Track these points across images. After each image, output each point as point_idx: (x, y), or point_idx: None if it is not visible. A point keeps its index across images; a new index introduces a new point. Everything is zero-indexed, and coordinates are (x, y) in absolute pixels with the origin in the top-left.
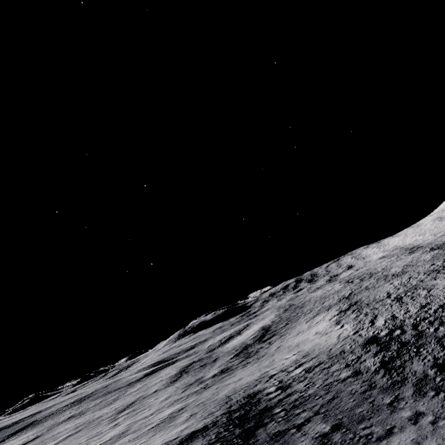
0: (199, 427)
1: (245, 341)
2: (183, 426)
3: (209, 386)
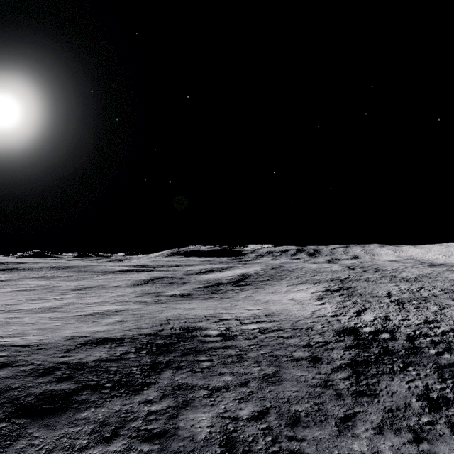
0: (115, 336)
1: (221, 279)
2: (104, 328)
3: (160, 303)
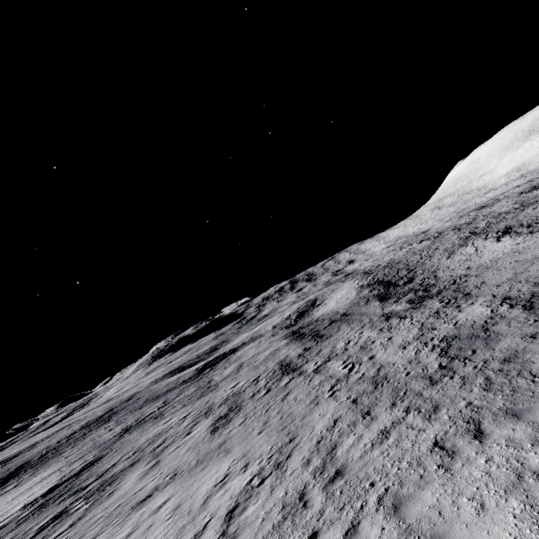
0: None
1: (363, 296)
2: None
3: (465, 295)
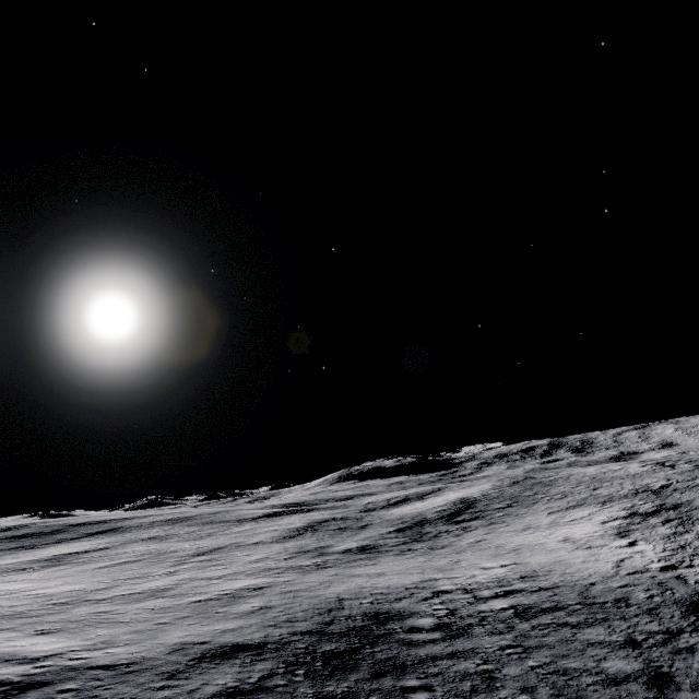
0: (252, 639)
1: (424, 513)
2: (234, 624)
3: (326, 567)
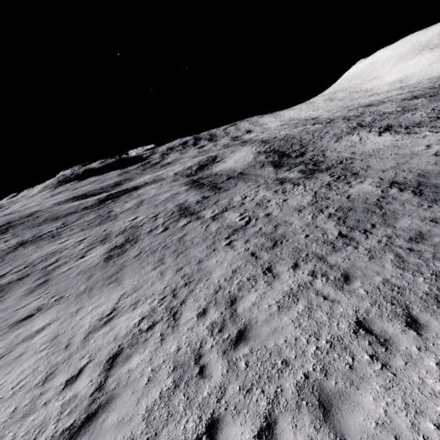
0: None
1: (259, 160)
2: None
3: (354, 174)
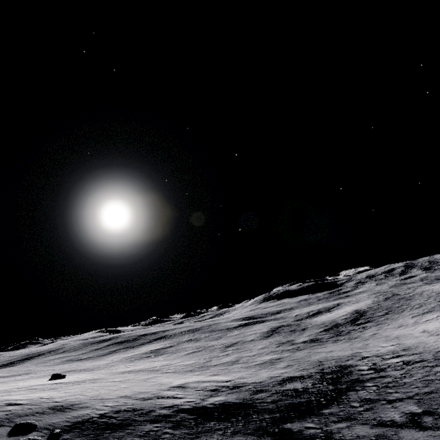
0: (296, 375)
1: (336, 320)
2: (283, 371)
3: (301, 349)
